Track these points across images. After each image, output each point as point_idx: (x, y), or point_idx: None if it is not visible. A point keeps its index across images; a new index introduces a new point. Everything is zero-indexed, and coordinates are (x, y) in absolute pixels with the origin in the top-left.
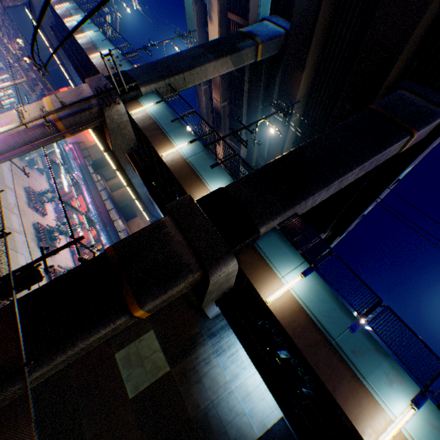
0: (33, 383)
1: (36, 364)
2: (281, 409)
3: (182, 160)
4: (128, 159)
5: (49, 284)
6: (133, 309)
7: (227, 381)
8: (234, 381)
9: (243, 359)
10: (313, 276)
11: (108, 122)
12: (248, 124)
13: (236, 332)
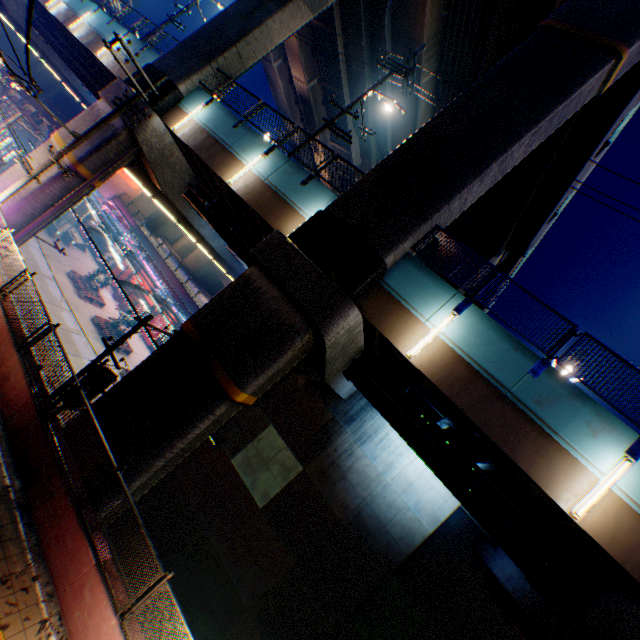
0: (136, 495)
1: (132, 472)
2: (452, 493)
3: (259, 183)
4: (189, 202)
5: (124, 381)
6: (232, 393)
7: (379, 474)
8: (388, 472)
9: (397, 444)
10: (471, 311)
11: (145, 151)
12: (354, 108)
13: (378, 407)
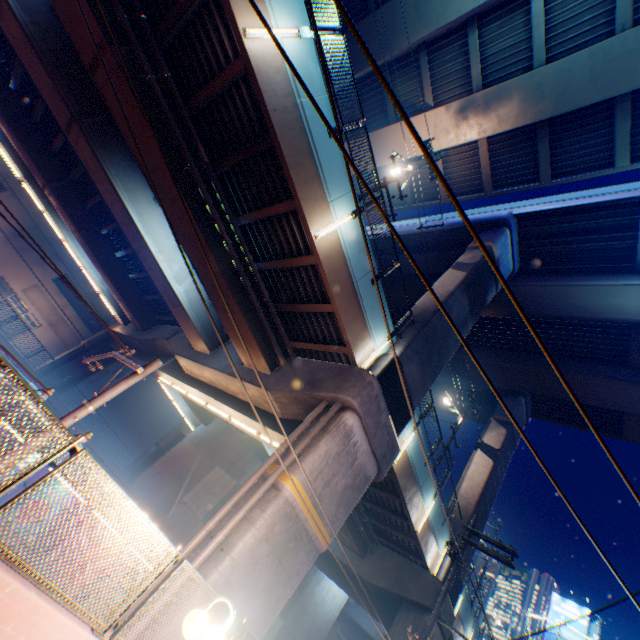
0: None
1: None
2: None
3: (427, 525)
4: None
5: None
6: None
7: (323, 598)
8: (327, 594)
9: None
10: (463, 588)
11: None
12: None
13: None
